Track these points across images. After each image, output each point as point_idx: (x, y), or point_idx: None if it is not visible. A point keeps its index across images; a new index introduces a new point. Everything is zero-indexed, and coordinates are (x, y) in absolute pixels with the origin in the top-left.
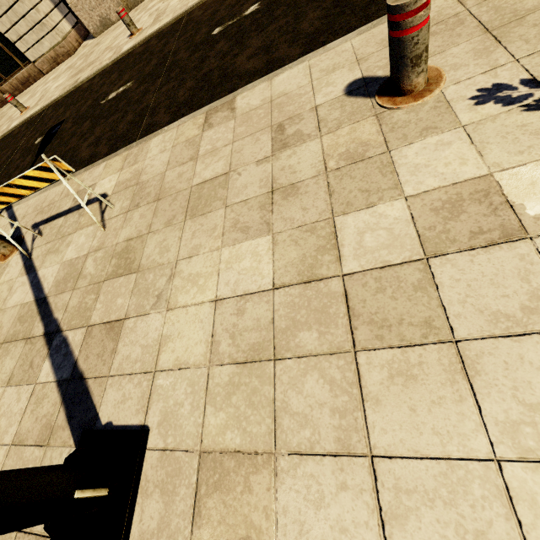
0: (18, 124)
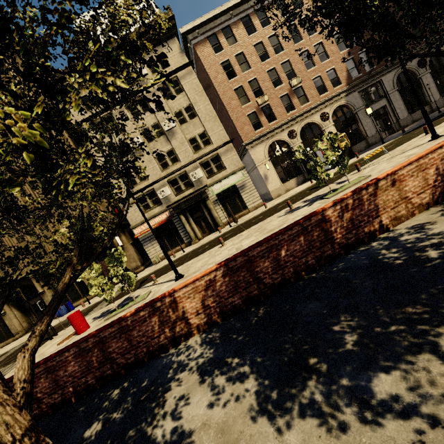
0: (273, 206)
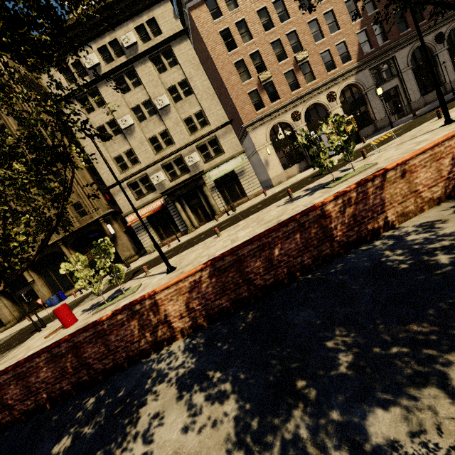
0: (273, 194)
